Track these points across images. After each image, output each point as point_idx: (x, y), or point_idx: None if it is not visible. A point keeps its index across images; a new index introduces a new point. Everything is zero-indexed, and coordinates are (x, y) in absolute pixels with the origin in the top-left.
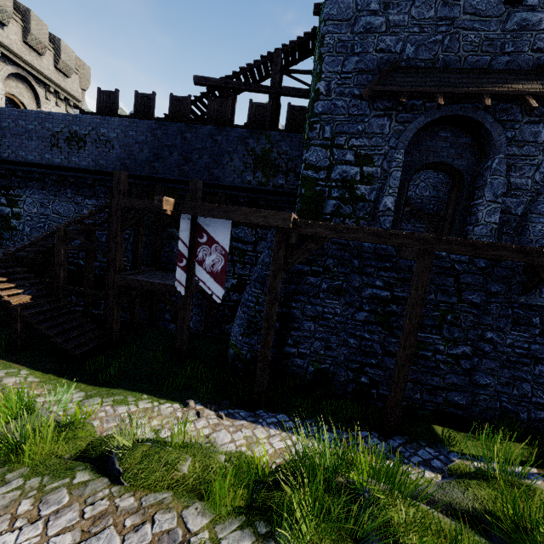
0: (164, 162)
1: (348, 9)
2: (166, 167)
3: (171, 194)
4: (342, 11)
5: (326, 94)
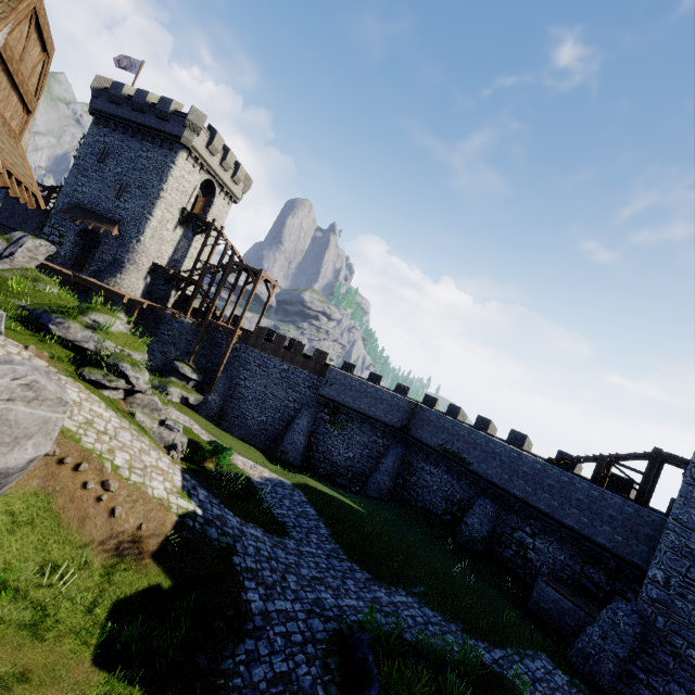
0: (1, 215)
1: (72, 181)
2: (1, 217)
3: (3, 231)
4: (70, 181)
5: (57, 208)
